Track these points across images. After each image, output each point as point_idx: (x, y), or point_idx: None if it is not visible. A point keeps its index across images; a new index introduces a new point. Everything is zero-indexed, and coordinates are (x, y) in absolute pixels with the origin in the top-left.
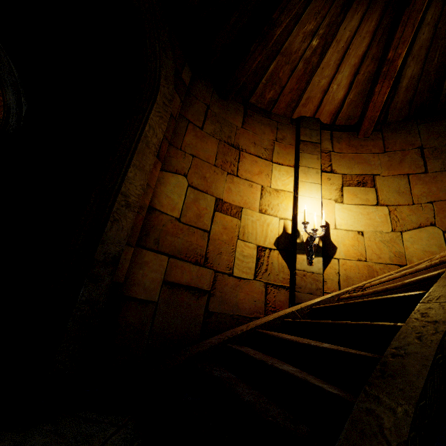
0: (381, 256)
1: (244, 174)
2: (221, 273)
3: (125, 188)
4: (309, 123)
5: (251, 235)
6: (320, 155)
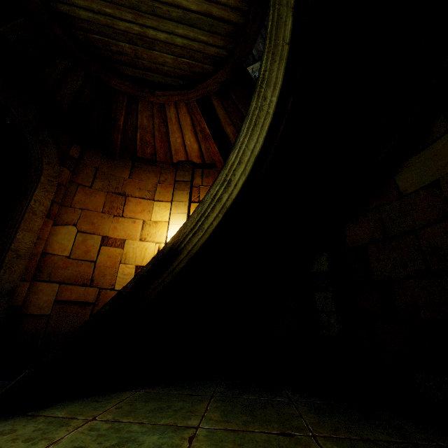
0: None
1: (129, 214)
2: (105, 289)
3: (15, 246)
4: (184, 166)
5: (132, 259)
6: (189, 190)
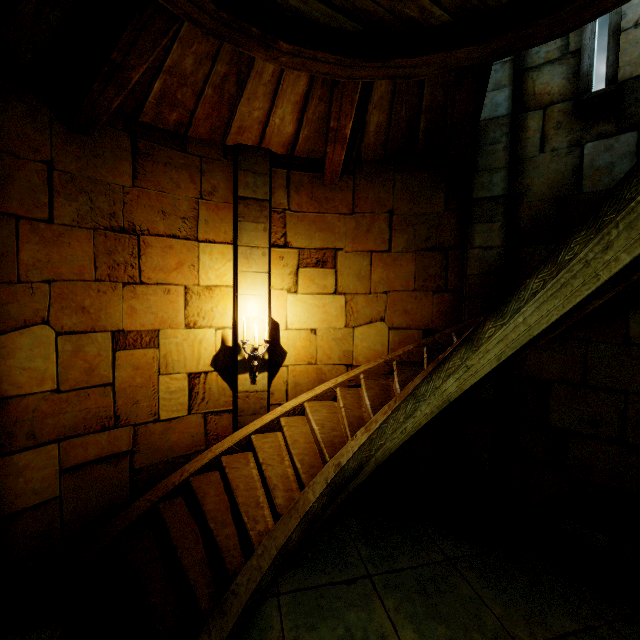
0: (331, 356)
1: (154, 275)
2: (144, 424)
3: None
4: (252, 161)
5: (179, 363)
6: (268, 222)
